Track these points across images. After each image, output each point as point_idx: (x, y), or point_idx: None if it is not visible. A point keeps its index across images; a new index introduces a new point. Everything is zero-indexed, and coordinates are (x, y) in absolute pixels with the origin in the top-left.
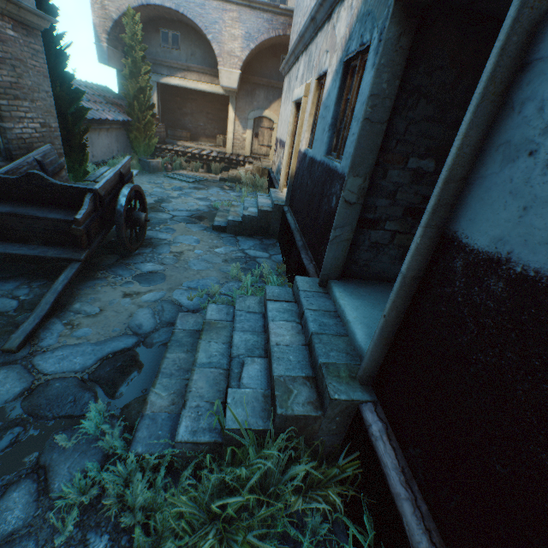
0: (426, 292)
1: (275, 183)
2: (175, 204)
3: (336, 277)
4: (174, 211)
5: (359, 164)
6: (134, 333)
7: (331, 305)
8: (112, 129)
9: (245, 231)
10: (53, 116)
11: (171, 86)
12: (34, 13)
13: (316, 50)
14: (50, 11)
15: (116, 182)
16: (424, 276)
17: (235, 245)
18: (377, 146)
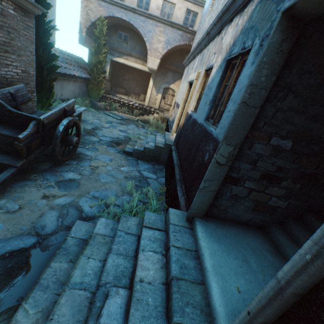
0: (312, 323)
1: (169, 128)
2: (105, 132)
3: (200, 216)
4: (102, 136)
5: (232, 136)
6: (36, 233)
7: (193, 243)
8: (77, 81)
9: (144, 157)
10: (33, 67)
11: (119, 63)
12: (31, 3)
13: (207, 52)
14: (45, 6)
15: (60, 115)
16: (307, 296)
17: (135, 166)
18: (248, 125)
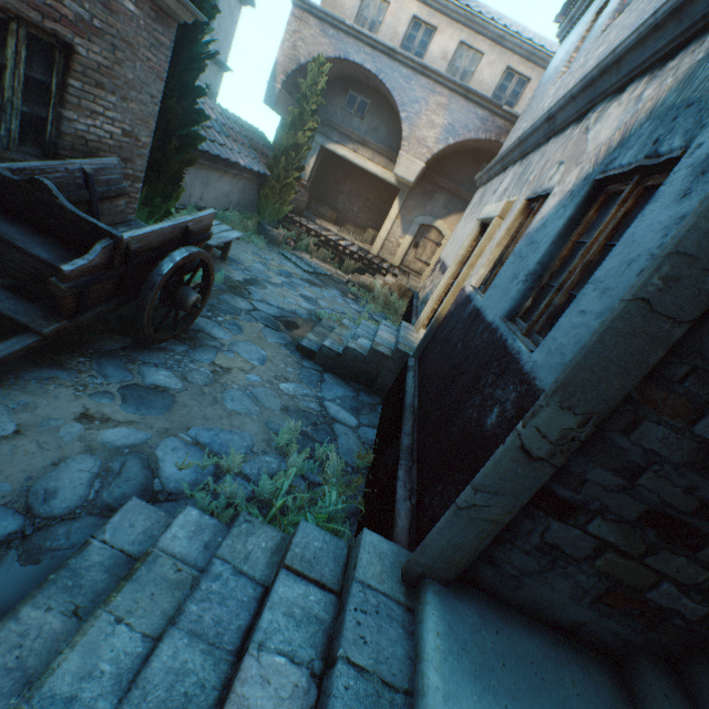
0: None
1: (413, 315)
2: (269, 293)
3: (442, 578)
4: (260, 301)
5: (583, 386)
6: (25, 508)
7: (407, 660)
8: (241, 177)
9: (340, 369)
10: (149, 128)
11: (337, 156)
12: None
13: (540, 159)
14: (207, 10)
15: (174, 238)
16: None
17: (315, 386)
18: (642, 365)
